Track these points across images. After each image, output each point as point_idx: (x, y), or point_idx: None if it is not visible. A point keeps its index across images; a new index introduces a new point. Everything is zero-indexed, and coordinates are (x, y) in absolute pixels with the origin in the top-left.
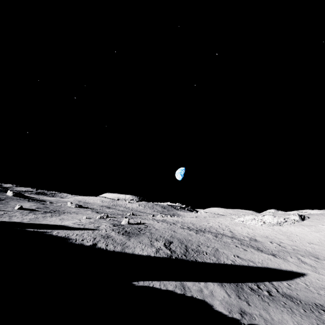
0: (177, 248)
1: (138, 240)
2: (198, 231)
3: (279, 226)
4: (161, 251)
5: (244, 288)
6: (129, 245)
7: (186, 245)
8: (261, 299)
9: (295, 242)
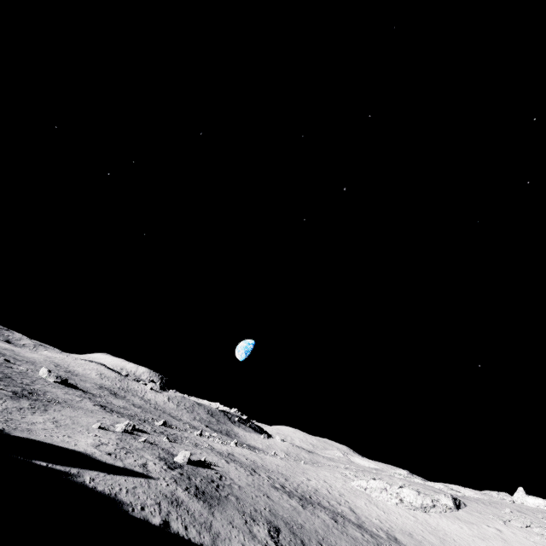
0: None
1: (227, 518)
2: (303, 502)
3: (423, 512)
4: None
5: None
6: (219, 531)
7: (302, 540)
8: None
9: None
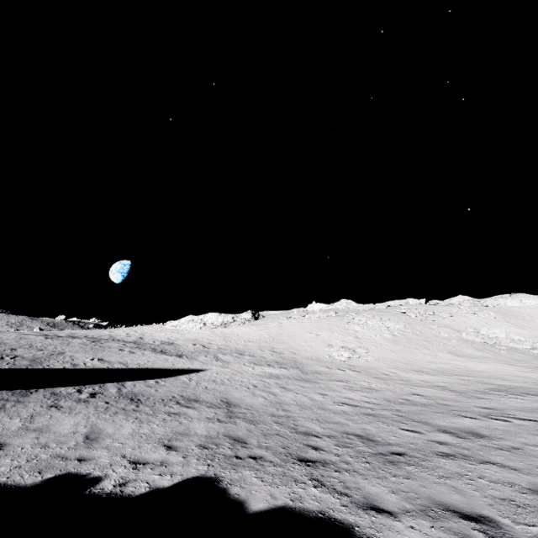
0: None
1: None
2: (60, 337)
3: (223, 328)
4: None
5: (31, 395)
6: None
7: None
8: (53, 404)
9: (229, 342)
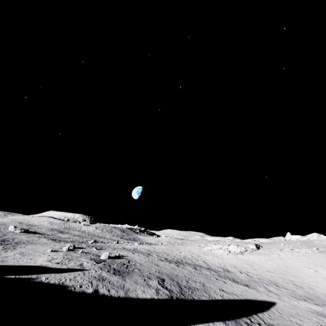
0: (172, 286)
1: (133, 281)
2: (177, 264)
3: (241, 255)
4: (160, 291)
5: (241, 323)
6: (129, 288)
7: (177, 282)
8: None
9: (258, 271)
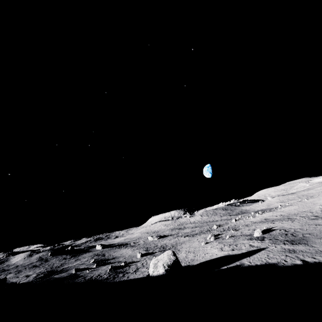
0: None
1: (321, 244)
2: None
3: None
4: None
5: None
6: None
7: None
8: None
9: None
